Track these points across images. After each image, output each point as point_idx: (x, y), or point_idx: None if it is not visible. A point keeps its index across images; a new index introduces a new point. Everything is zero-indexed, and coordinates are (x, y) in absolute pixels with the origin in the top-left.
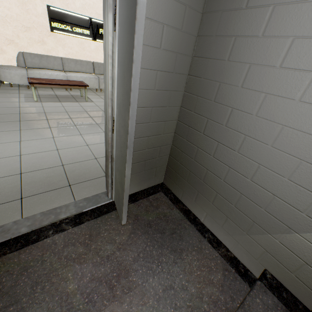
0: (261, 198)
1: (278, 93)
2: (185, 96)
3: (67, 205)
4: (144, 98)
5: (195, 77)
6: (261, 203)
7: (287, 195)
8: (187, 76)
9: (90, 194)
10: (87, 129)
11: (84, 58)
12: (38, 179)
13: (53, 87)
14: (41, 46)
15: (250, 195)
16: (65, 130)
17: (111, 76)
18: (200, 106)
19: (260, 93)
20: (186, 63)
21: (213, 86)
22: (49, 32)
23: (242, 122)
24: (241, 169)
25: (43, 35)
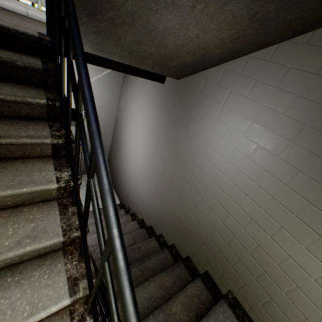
0: None
1: None
2: None
3: None
4: None
5: None
6: None
7: None
8: None
9: None
10: None
11: None
12: (40, 18)
13: None
14: None
15: None
16: None
17: None
18: None
19: None
20: None
21: None
22: None
23: None
24: None
25: None
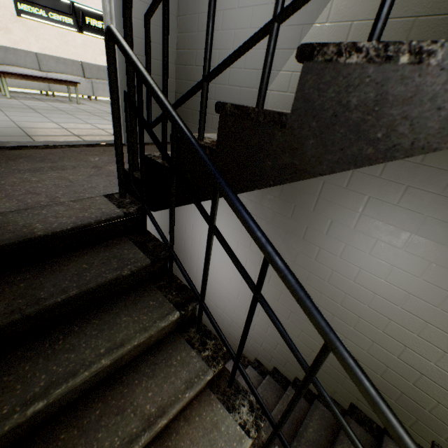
0: (235, 96)
1: (228, 8)
2: (178, 38)
3: (78, 141)
4: (139, 29)
5: (182, 17)
6: (236, 100)
7: (246, 82)
8: (177, 18)
9: (99, 140)
10: (86, 117)
11: (68, 56)
12: (41, 131)
13: (32, 80)
14: (4, 35)
15: (230, 99)
16: (58, 115)
17: (108, 1)
18: (190, 41)
19: (220, 12)
20: (173, 4)
21: (195, 19)
22: (16, 17)
23: (215, 40)
24: (222, 81)
25: (7, 20)
